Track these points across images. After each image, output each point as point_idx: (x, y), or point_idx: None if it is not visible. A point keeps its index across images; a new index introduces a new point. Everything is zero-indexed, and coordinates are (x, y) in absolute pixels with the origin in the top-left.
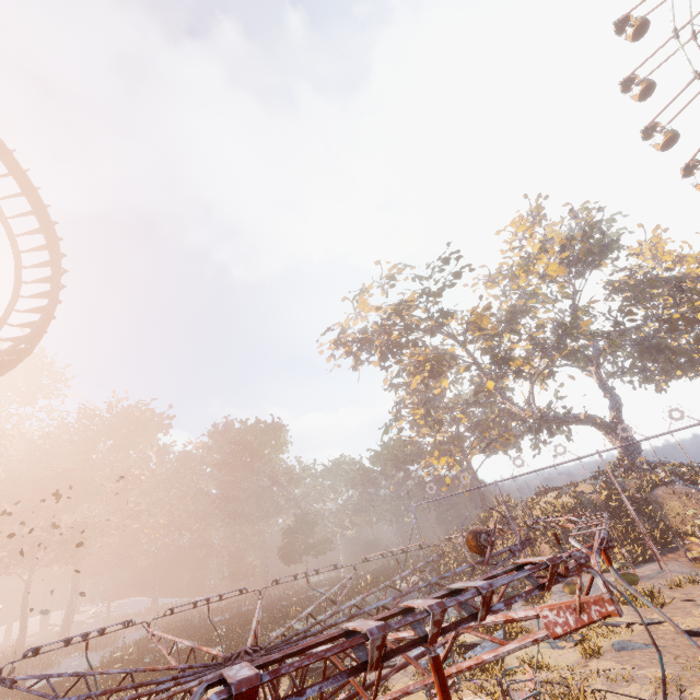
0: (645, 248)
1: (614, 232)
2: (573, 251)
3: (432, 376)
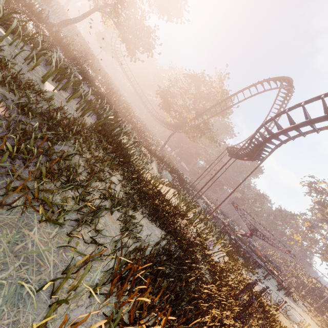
0: None
1: None
2: None
3: (327, 222)
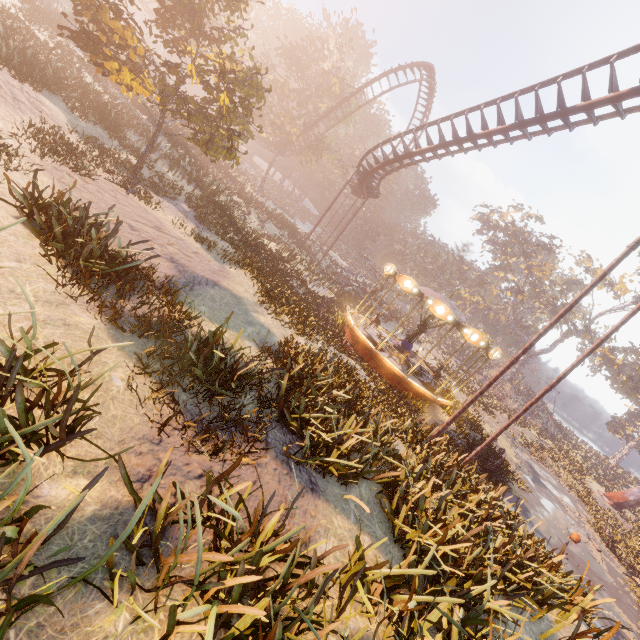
0: None
1: None
2: None
3: (497, 267)
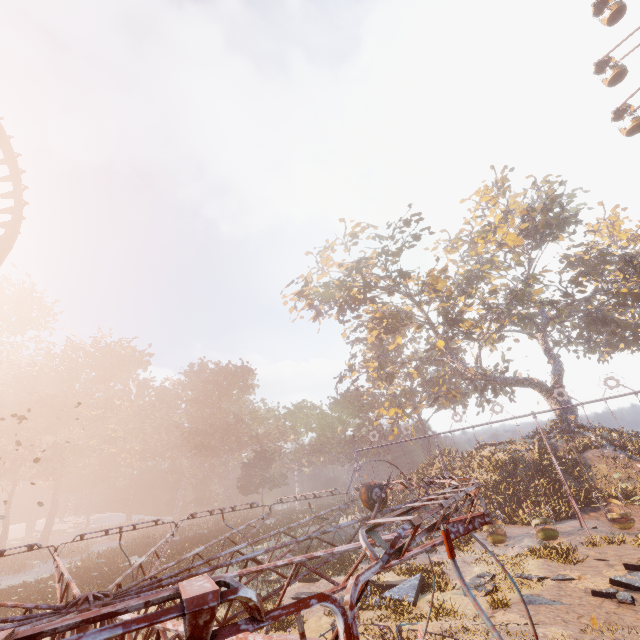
0: (603, 226)
1: (573, 207)
2: (532, 222)
3: (387, 332)
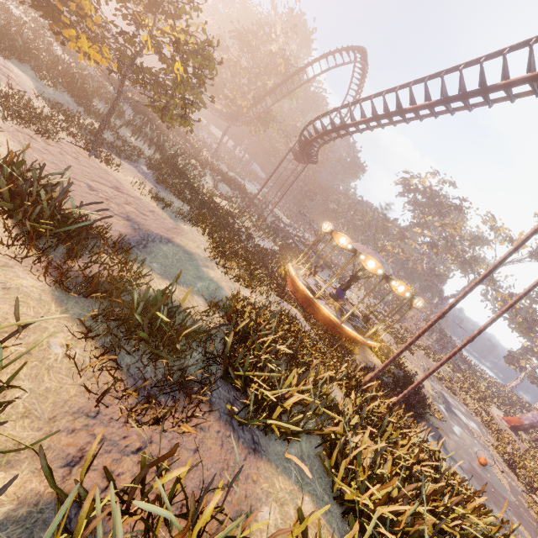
0: None
1: None
2: None
3: (416, 224)
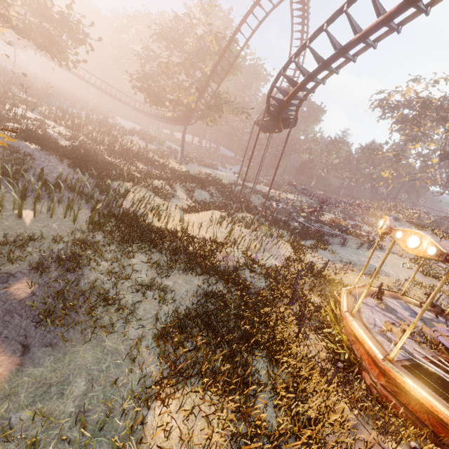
0: None
1: None
2: None
3: (412, 141)
